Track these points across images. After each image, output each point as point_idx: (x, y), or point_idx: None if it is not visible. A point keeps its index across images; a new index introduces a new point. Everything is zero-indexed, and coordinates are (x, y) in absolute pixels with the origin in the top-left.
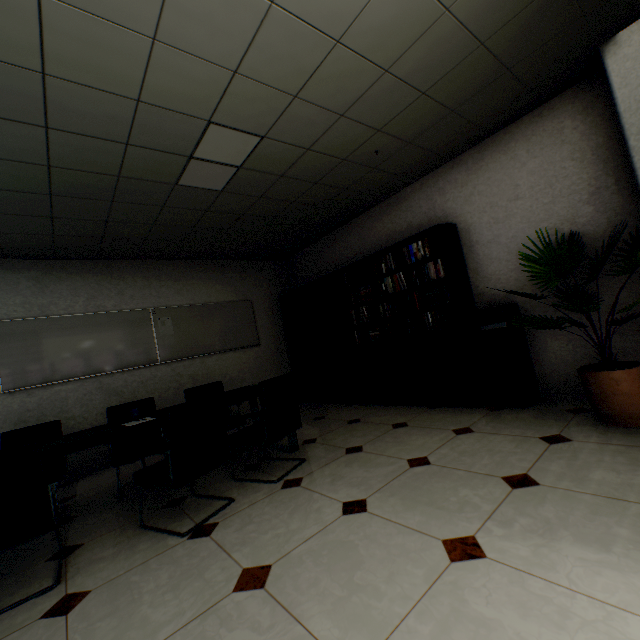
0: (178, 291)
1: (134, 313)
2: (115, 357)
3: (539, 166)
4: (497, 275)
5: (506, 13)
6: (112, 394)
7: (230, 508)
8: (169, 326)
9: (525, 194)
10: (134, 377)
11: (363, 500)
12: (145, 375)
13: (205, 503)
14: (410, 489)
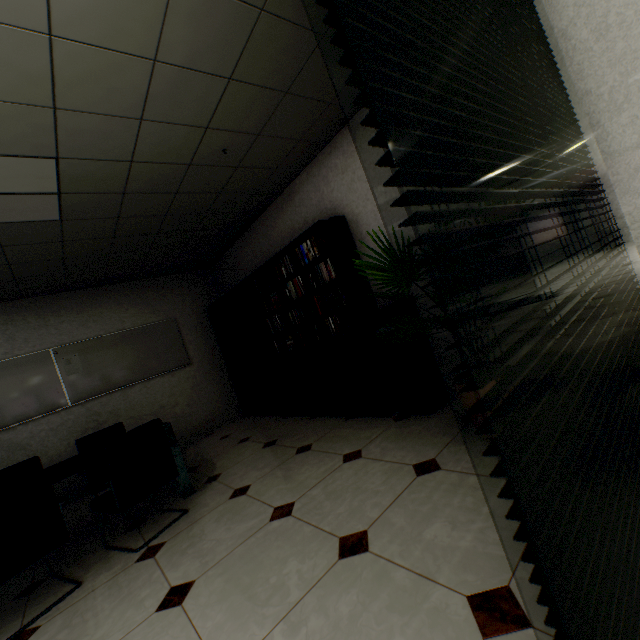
0: (83, 324)
1: (31, 357)
2: (14, 409)
3: None
4: None
5: None
6: (16, 449)
7: (68, 599)
8: (77, 364)
9: None
10: (41, 426)
11: (191, 583)
12: (55, 421)
13: (54, 590)
14: (245, 562)
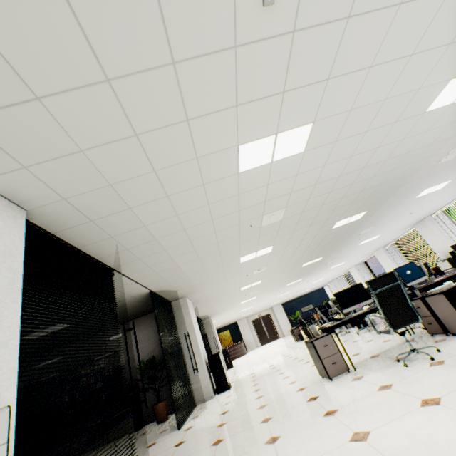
0: None
1: None
2: None
3: (146, 332)
4: (132, 371)
5: (136, 306)
6: None
7: None
8: None
9: (142, 341)
10: None
11: None
12: None
13: None
14: None
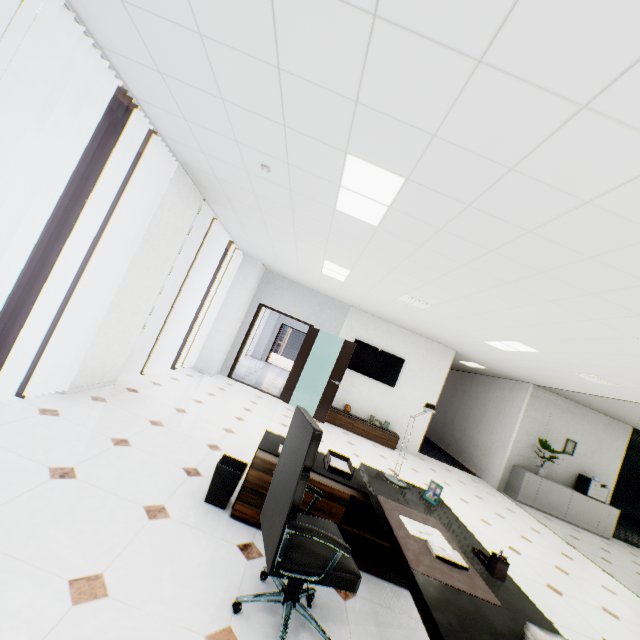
0: None
1: None
2: None
3: None
4: None
5: None
6: None
7: None
8: None
9: None
10: None
11: None
12: None
13: None
14: None
